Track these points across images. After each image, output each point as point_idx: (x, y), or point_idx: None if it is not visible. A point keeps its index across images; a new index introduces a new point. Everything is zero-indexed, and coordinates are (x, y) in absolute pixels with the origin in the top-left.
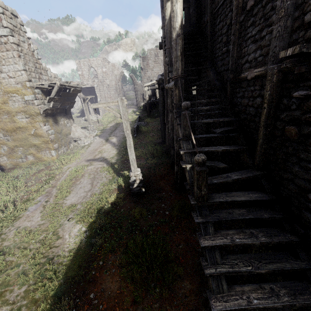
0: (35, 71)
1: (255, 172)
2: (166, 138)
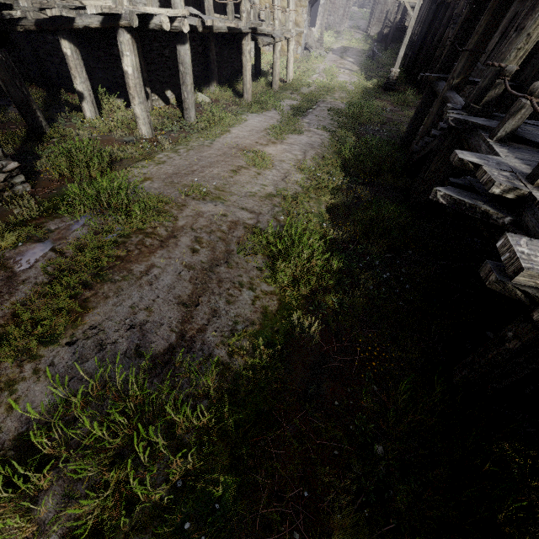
0: None
1: None
2: (419, 63)
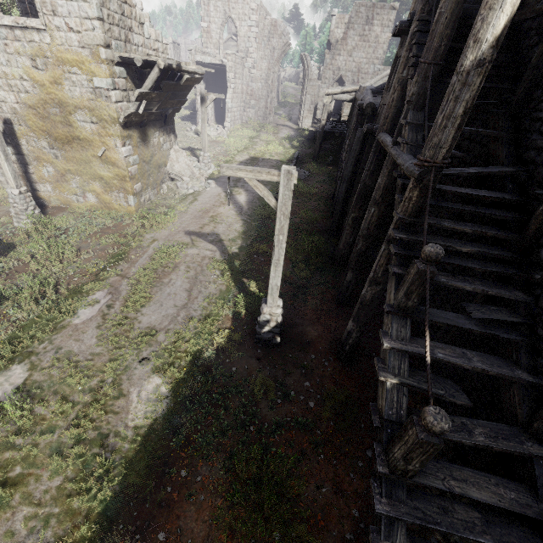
0: (120, 23)
1: (527, 442)
2: (344, 236)
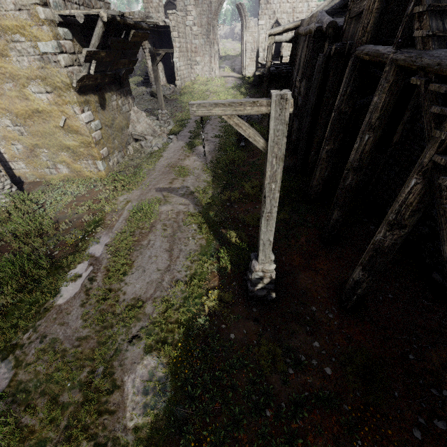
0: None
1: None
2: (317, 171)
